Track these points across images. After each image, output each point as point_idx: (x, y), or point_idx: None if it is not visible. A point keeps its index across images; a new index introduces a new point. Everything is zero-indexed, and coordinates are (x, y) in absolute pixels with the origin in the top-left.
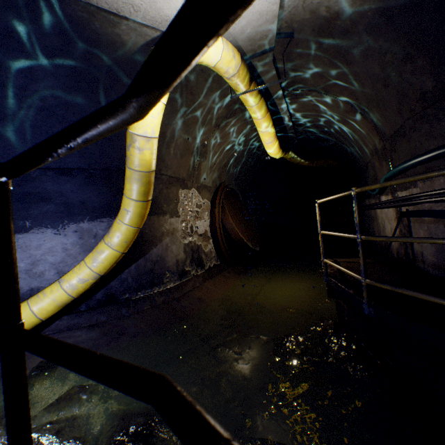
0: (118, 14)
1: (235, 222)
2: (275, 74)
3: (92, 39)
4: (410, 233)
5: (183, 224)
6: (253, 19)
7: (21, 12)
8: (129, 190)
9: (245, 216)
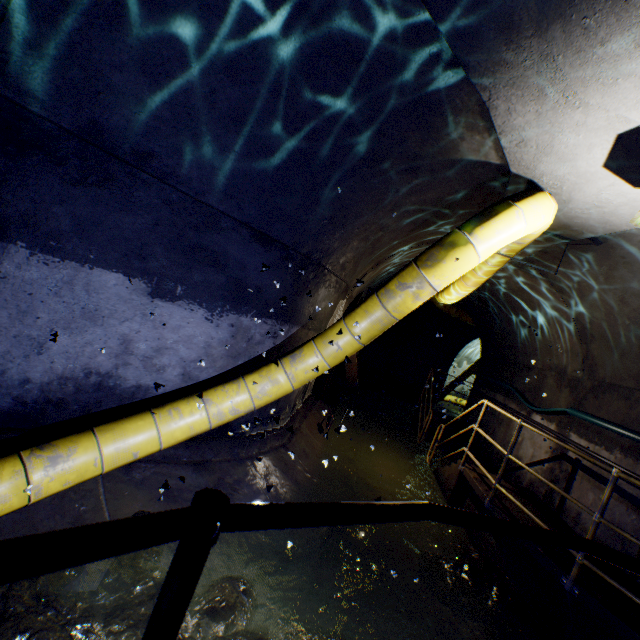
0: (497, 133)
1: None
2: (538, 250)
3: (434, 125)
4: (569, 484)
5: None
6: (595, 219)
7: (403, 54)
8: (360, 327)
9: None
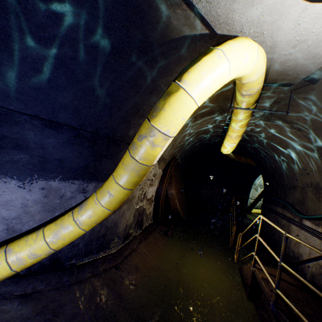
0: None
1: (175, 192)
2: (272, 101)
3: (141, 9)
4: None
5: (140, 191)
6: (304, 57)
7: None
8: (121, 176)
9: (180, 185)
